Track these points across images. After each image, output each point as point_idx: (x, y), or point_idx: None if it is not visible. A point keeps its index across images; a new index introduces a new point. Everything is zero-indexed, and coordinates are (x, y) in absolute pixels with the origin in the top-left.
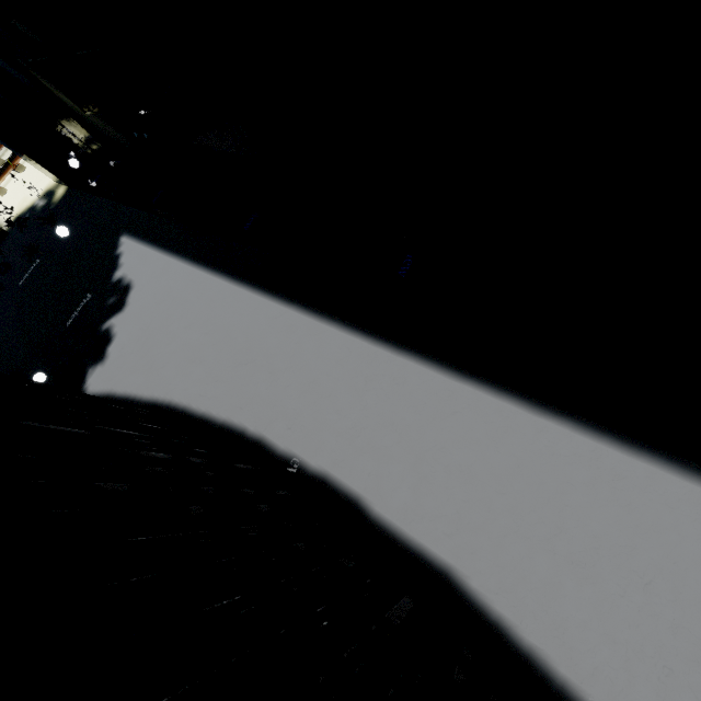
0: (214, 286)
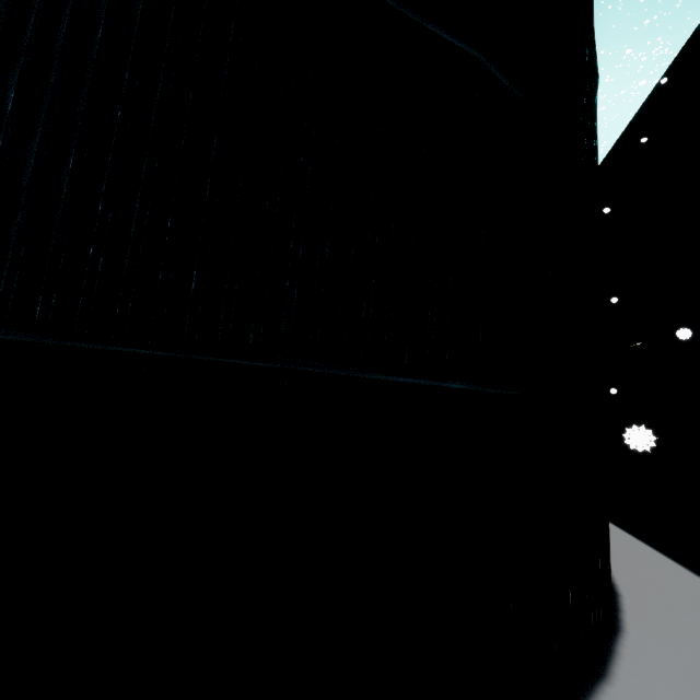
0: None
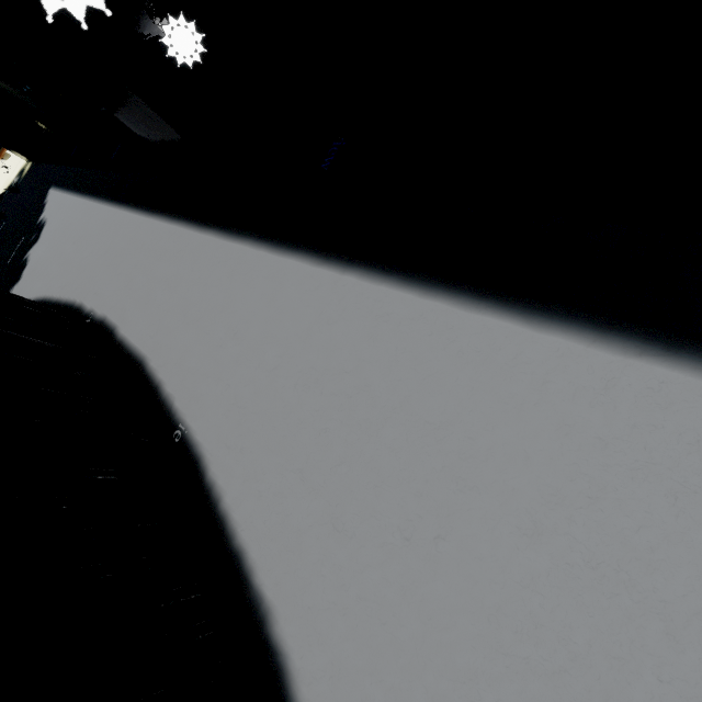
0: (86, 207)
